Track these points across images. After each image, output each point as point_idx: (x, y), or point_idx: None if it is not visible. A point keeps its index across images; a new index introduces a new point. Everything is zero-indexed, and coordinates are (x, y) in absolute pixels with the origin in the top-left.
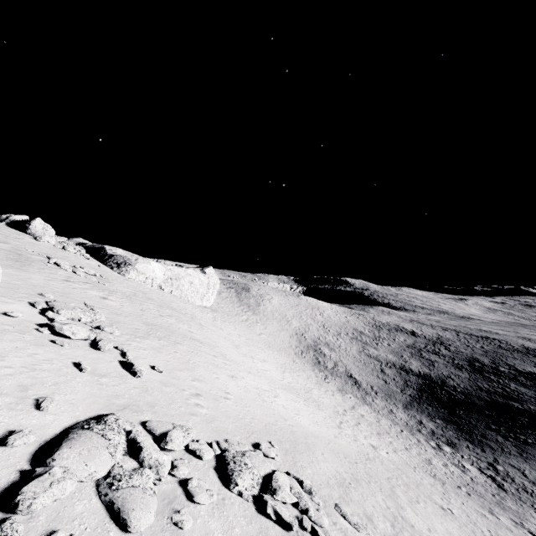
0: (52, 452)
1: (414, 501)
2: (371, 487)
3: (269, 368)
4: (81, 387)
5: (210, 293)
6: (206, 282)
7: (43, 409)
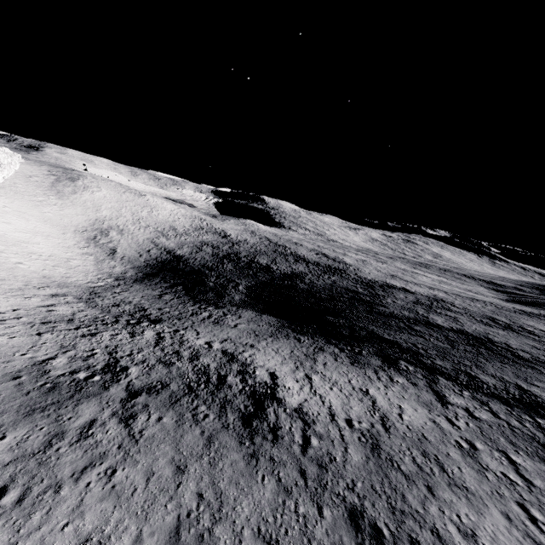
0: None
1: None
2: None
3: None
4: None
5: None
6: None
7: None
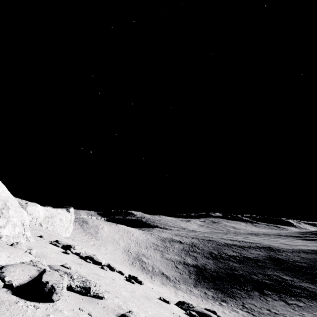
0: (210, 316)
1: None
2: None
3: None
4: (148, 291)
5: (71, 226)
6: (69, 218)
7: (170, 302)
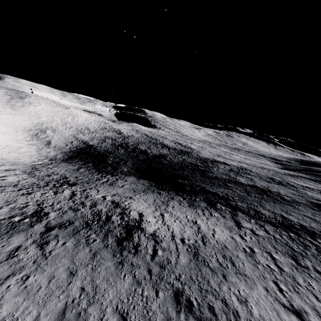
0: None
1: None
2: None
3: None
4: None
5: None
6: None
7: None
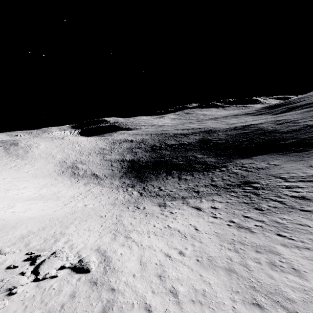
0: None
1: (83, 221)
2: (53, 228)
3: (25, 191)
4: None
5: None
6: None
7: None
